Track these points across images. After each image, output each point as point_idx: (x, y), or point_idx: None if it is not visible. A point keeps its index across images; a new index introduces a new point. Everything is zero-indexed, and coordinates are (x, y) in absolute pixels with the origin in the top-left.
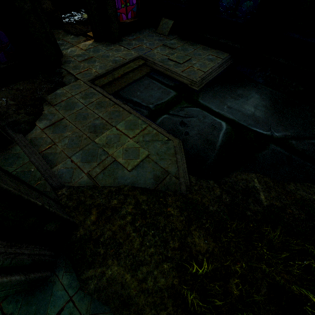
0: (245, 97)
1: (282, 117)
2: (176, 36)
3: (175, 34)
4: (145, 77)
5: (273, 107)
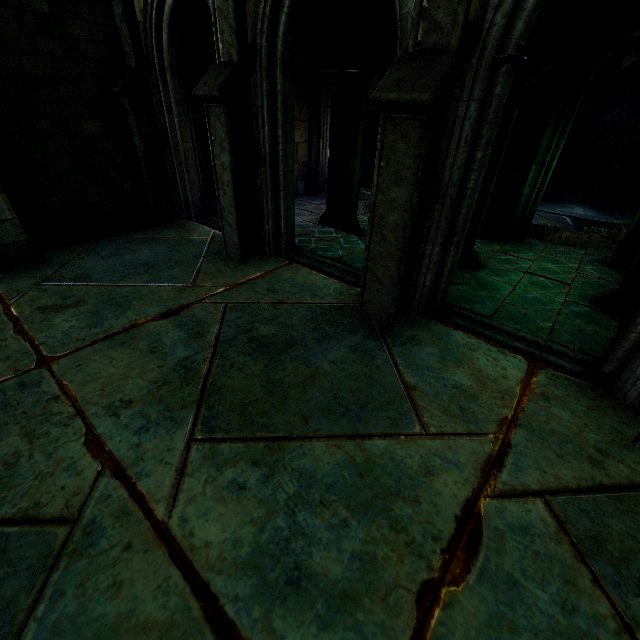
0: (569, 207)
1: (613, 216)
2: None
3: None
4: None
5: (600, 212)
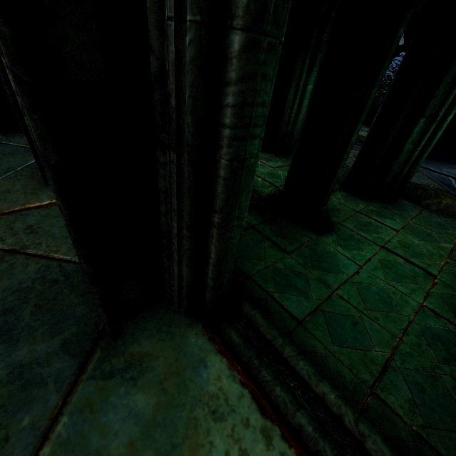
0: None
1: None
2: (366, 127)
3: (365, 126)
4: (355, 144)
5: None
